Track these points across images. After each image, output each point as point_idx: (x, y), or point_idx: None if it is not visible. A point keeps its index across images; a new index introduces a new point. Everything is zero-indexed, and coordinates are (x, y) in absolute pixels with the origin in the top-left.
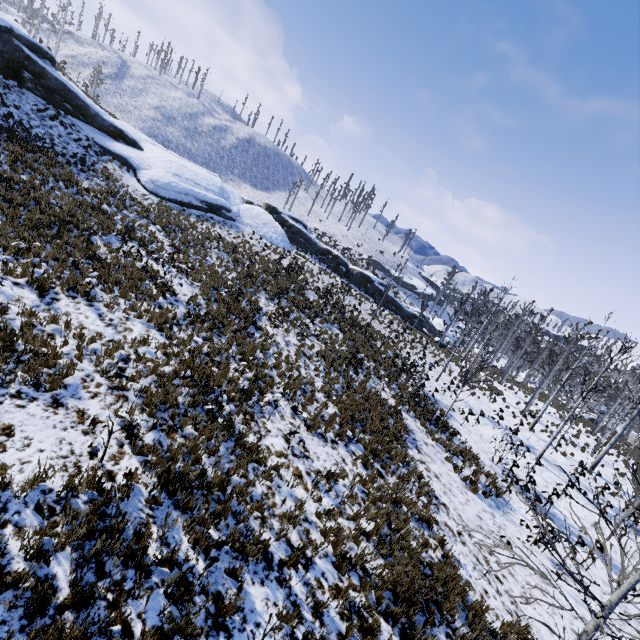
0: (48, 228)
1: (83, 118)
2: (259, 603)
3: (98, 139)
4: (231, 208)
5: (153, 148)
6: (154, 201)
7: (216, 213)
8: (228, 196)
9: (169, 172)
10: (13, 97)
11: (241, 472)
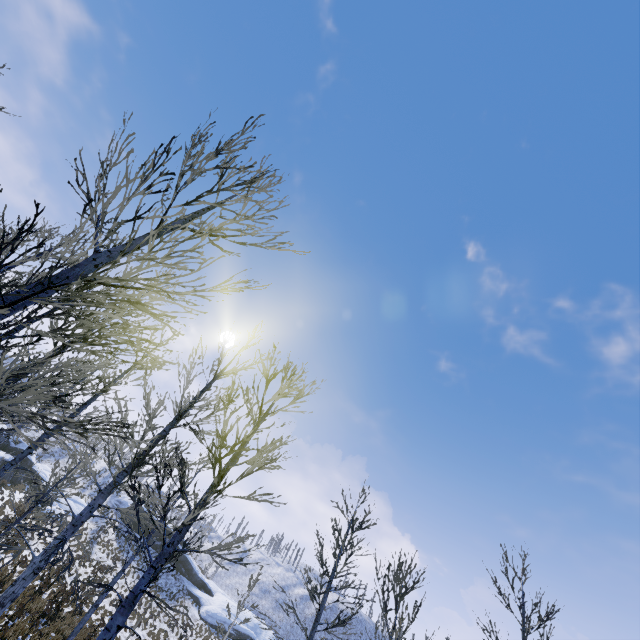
0: (144, 608)
1: (188, 576)
2: None
3: (189, 586)
4: (257, 639)
5: (221, 595)
6: (201, 623)
7: None
8: (260, 632)
9: (221, 607)
10: None
11: None
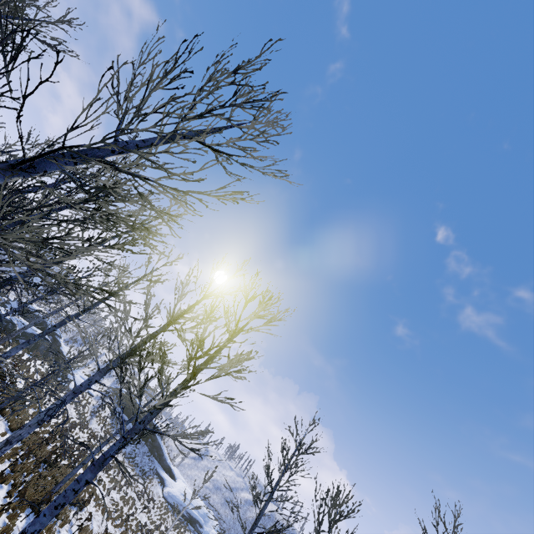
0: (121, 476)
1: (159, 459)
2: (110, 527)
3: (158, 468)
4: (204, 526)
5: (182, 482)
6: (163, 500)
7: (192, 524)
8: (208, 520)
9: (180, 491)
10: (140, 446)
11: (122, 530)
